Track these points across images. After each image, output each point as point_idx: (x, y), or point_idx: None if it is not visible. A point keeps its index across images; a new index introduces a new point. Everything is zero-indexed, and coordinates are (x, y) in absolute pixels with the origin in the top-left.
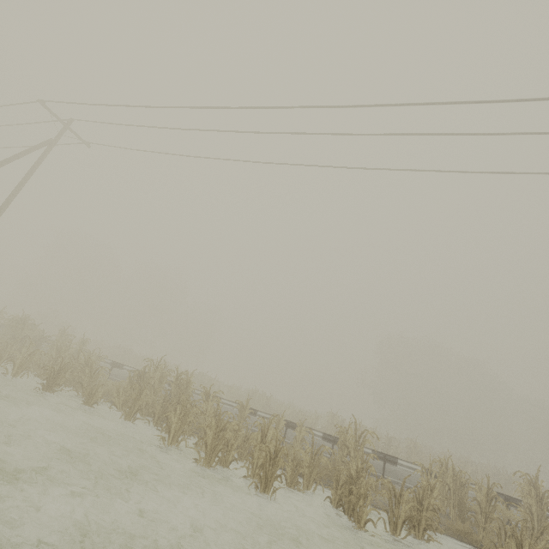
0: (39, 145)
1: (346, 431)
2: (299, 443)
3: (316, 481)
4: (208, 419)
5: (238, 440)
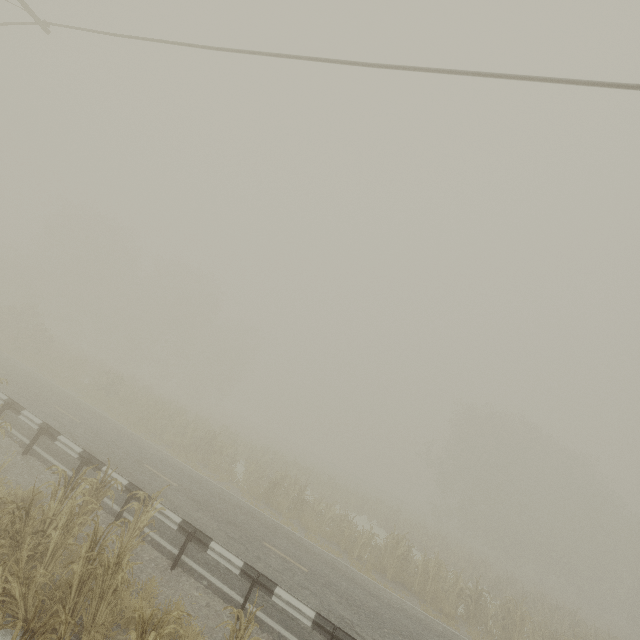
0: None
1: None
2: None
3: None
4: None
5: None
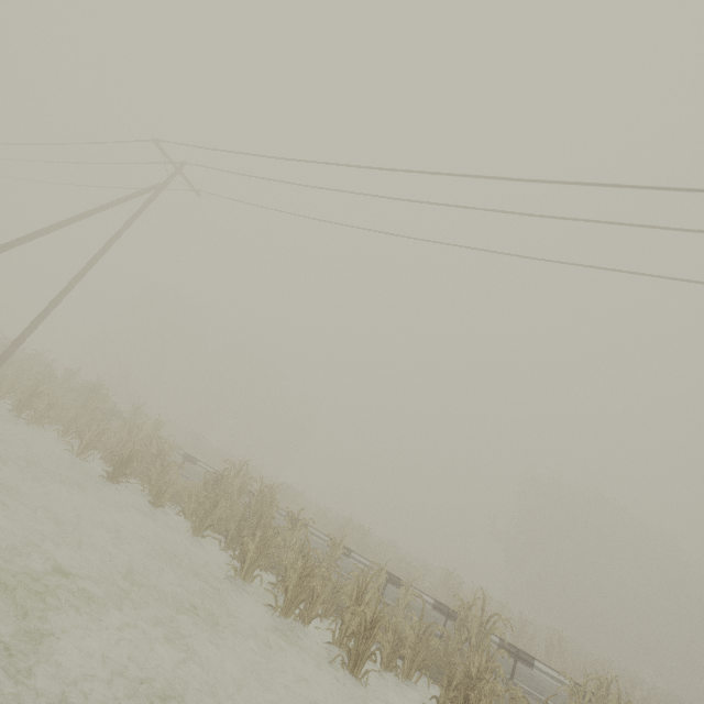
0: (146, 190)
1: (468, 608)
2: (402, 609)
3: (420, 668)
4: (291, 554)
5: (326, 590)
